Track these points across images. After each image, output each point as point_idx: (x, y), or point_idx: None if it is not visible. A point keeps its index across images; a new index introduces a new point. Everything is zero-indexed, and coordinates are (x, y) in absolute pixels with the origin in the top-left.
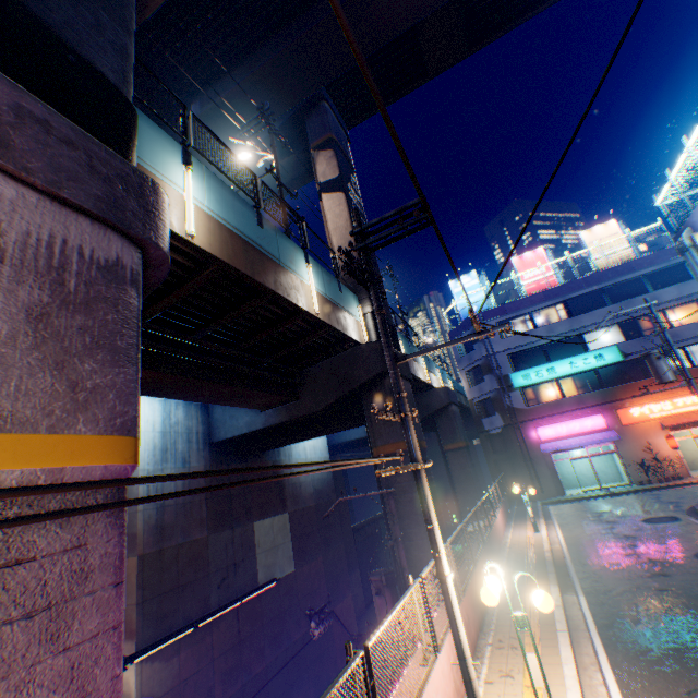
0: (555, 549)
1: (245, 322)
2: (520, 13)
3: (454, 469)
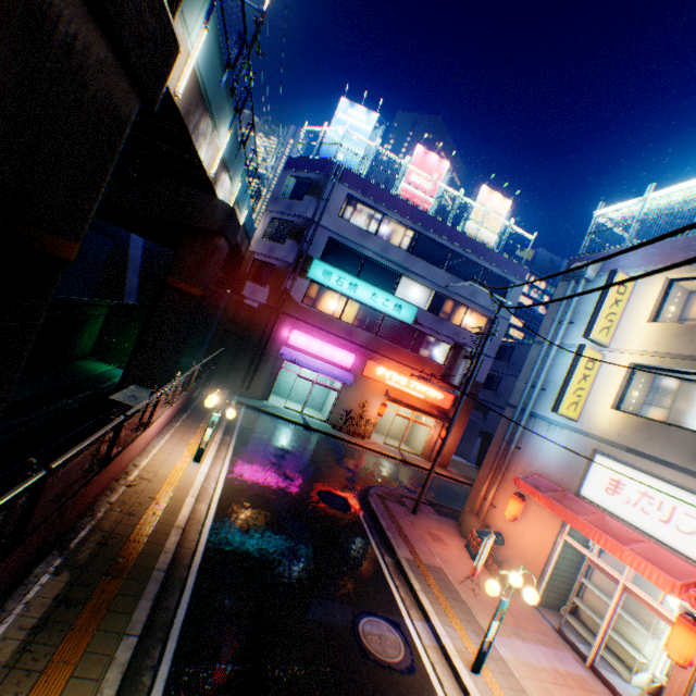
0: (197, 518)
1: None
2: None
3: (162, 314)
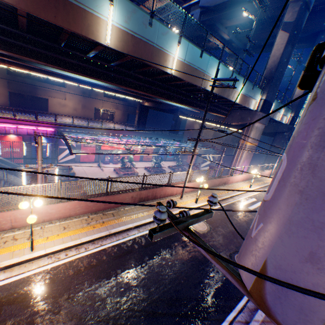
0: None
1: None
2: None
3: None
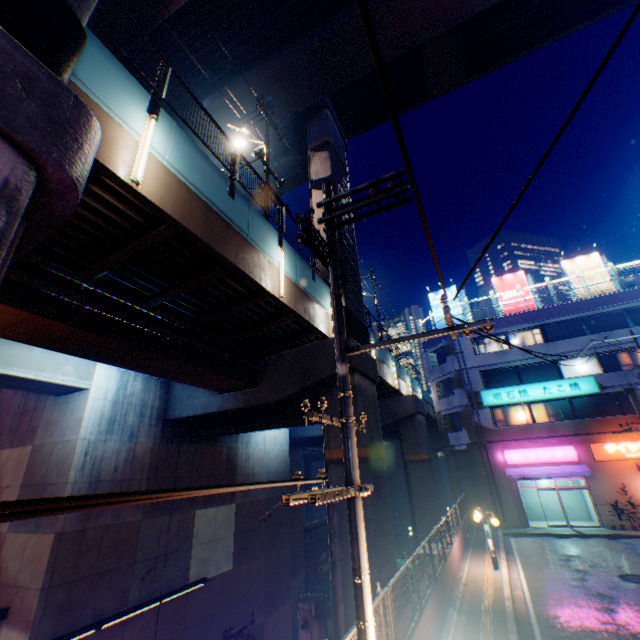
0: (517, 596)
1: (206, 296)
2: (521, 48)
3: (413, 482)
